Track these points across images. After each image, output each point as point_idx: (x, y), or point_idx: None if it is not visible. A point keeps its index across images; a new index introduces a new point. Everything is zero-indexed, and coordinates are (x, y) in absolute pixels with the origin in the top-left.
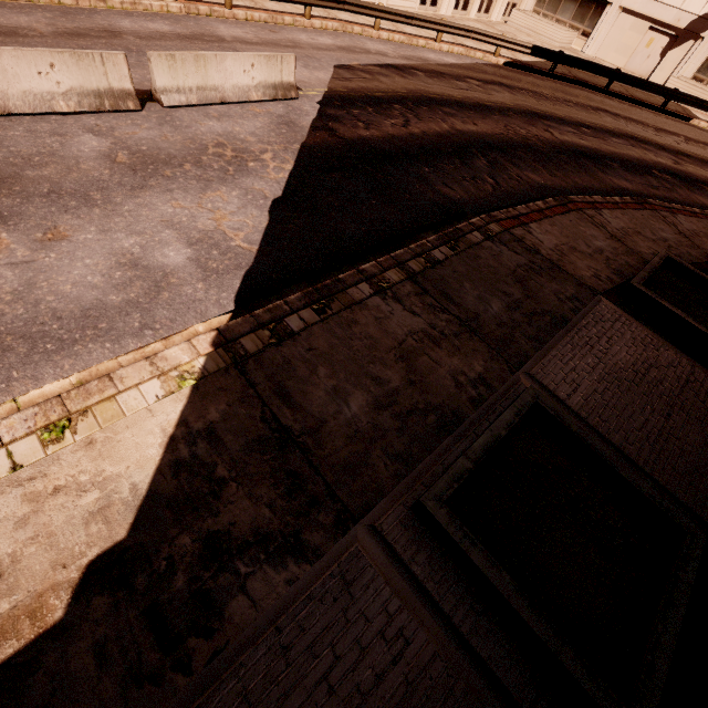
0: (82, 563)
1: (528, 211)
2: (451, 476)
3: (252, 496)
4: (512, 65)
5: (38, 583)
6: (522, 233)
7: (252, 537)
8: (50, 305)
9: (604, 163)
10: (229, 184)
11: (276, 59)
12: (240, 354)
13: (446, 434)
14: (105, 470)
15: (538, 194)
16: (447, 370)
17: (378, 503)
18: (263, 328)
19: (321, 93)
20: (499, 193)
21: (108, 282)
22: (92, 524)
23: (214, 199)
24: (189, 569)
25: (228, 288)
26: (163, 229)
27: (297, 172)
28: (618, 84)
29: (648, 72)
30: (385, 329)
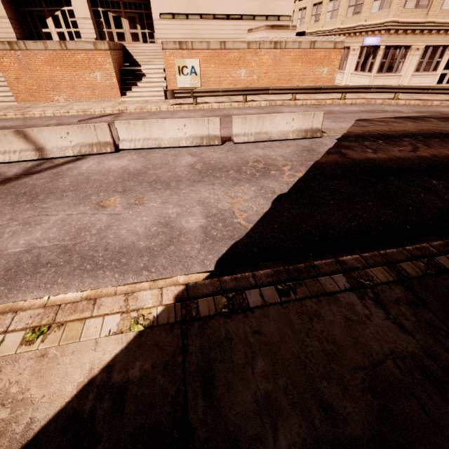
0: None
1: None
2: None
3: None
4: None
5: None
6: None
7: None
8: (108, 240)
9: None
10: (252, 182)
11: (309, 115)
12: (191, 314)
13: None
14: (29, 389)
15: None
16: None
17: None
18: (223, 294)
19: (340, 134)
20: None
21: (146, 232)
22: None
23: (237, 191)
24: None
25: (215, 252)
26: (196, 205)
27: (305, 178)
28: None
29: None
30: (355, 336)
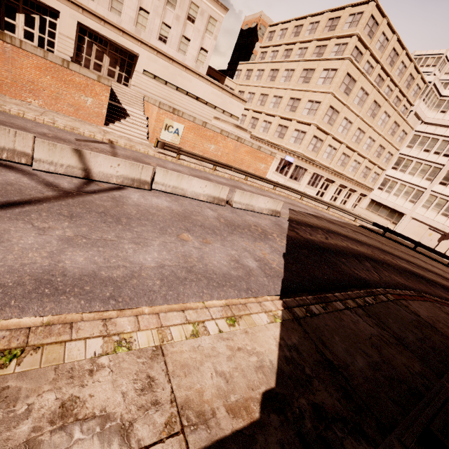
0: (259, 391)
1: (403, 294)
2: (441, 421)
3: (327, 391)
4: (363, 227)
5: (243, 393)
6: (406, 304)
7: (336, 415)
8: (211, 267)
9: (431, 282)
10: (263, 241)
11: (276, 202)
12: (296, 315)
13: (417, 399)
14: (256, 348)
15: (403, 287)
16: (400, 362)
17: (397, 426)
18: (301, 306)
19: (287, 217)
20: (383, 280)
21: (230, 265)
22: (258, 373)
23: (259, 245)
24: (310, 419)
25: (277, 284)
26: (244, 251)
27: (288, 244)
28: (419, 248)
29: (432, 247)
30: (358, 327)
